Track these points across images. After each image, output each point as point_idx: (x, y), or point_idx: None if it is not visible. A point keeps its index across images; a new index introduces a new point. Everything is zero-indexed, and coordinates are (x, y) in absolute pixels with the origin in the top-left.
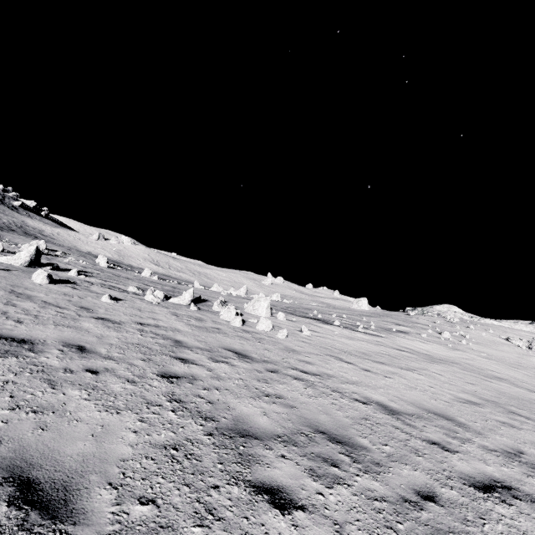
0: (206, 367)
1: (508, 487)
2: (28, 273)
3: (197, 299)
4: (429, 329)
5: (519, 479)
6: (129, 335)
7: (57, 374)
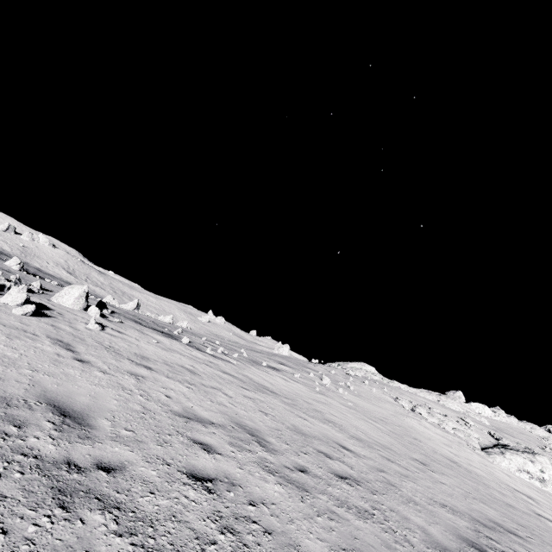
0: None
1: None
2: None
3: None
4: (311, 373)
5: None
6: None
7: None
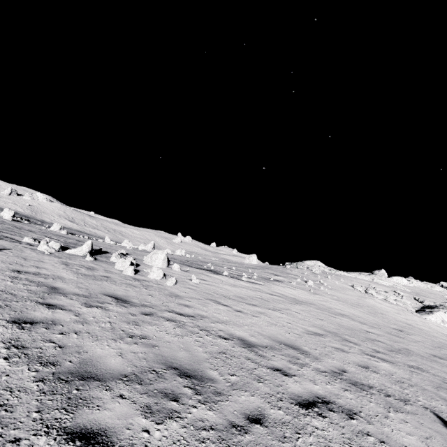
0: (75, 312)
1: (327, 402)
2: None
3: (98, 251)
4: (298, 279)
5: (337, 394)
6: None
7: None
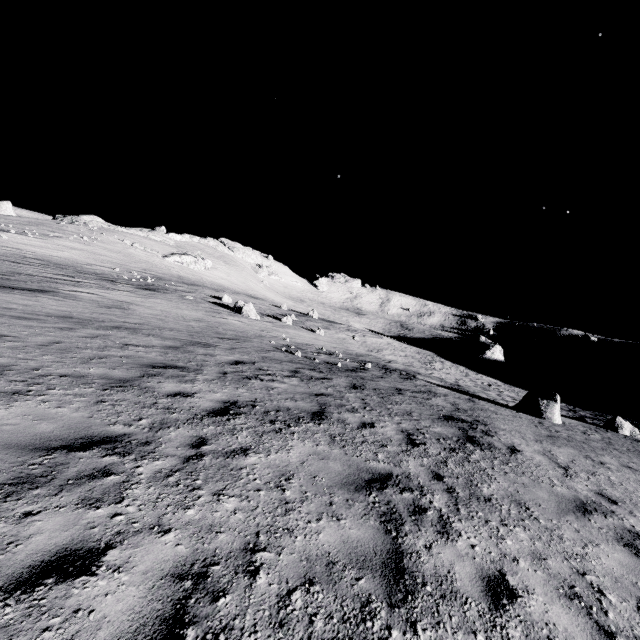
0: None
1: (84, 264)
2: None
3: None
4: (75, 235)
5: (87, 264)
6: None
7: None
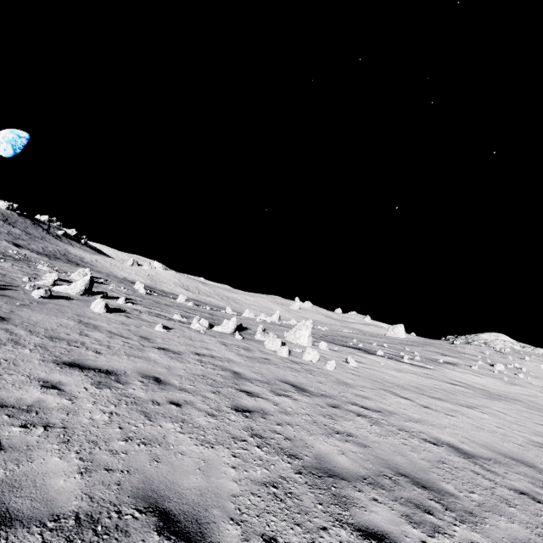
0: (271, 401)
1: None
2: (85, 302)
3: (238, 327)
4: (479, 361)
5: None
6: (192, 366)
7: (147, 406)
